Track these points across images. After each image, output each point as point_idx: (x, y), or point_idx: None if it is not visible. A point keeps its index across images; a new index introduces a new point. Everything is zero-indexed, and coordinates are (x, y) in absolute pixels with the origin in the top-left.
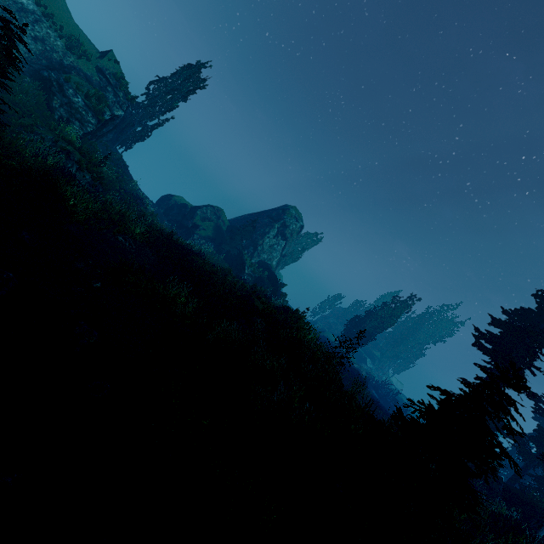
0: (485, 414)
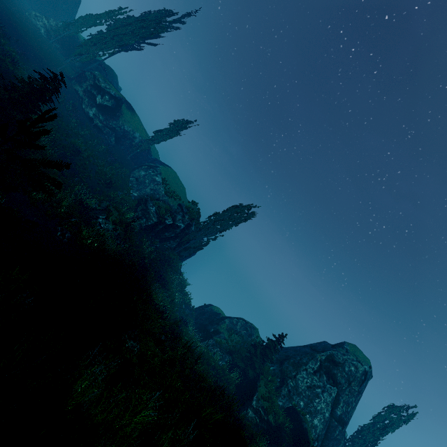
0: None
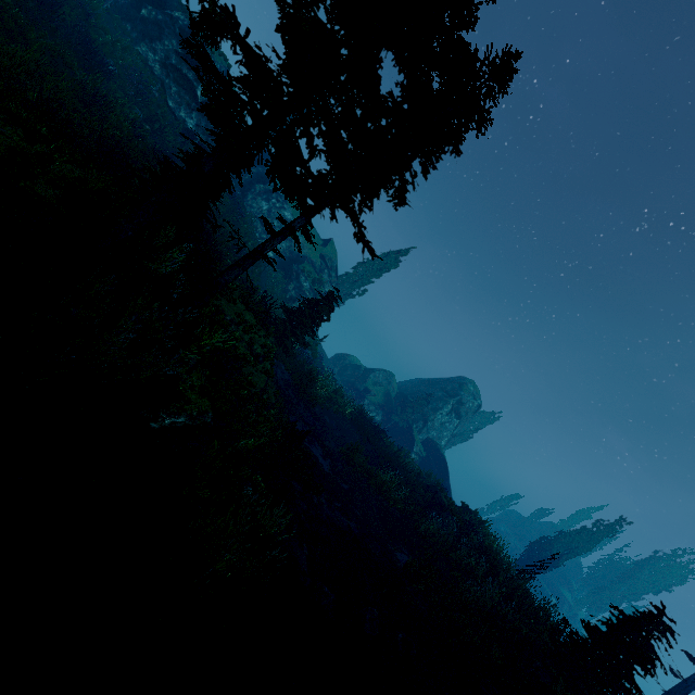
0: (649, 632)
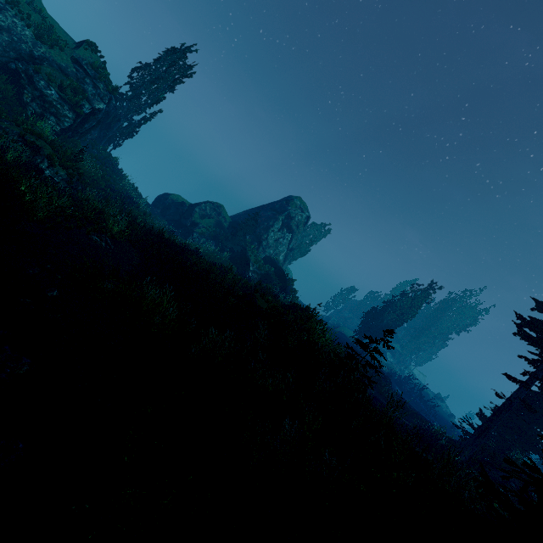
0: None
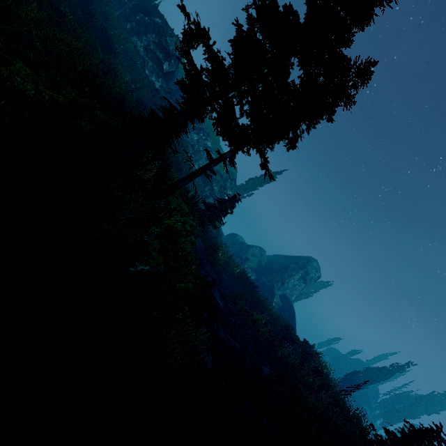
0: (430, 442)
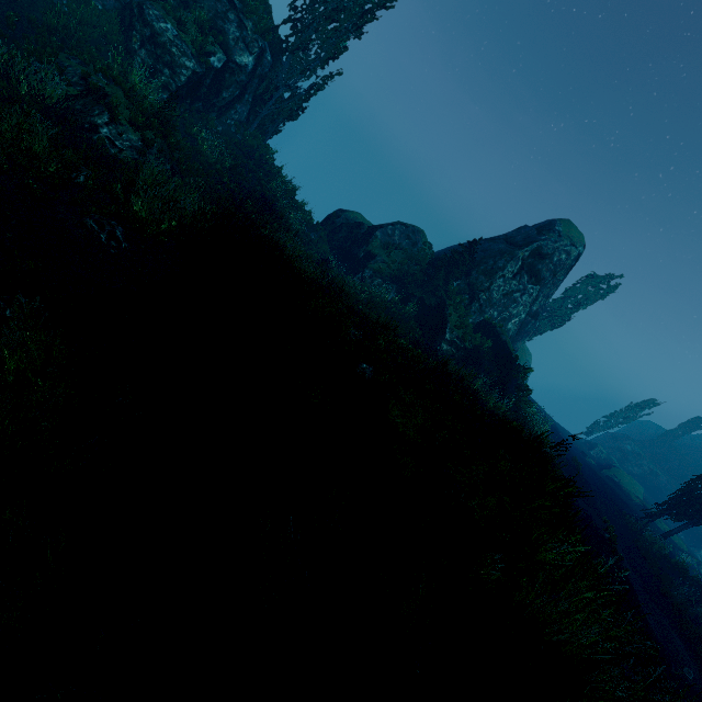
0: None
